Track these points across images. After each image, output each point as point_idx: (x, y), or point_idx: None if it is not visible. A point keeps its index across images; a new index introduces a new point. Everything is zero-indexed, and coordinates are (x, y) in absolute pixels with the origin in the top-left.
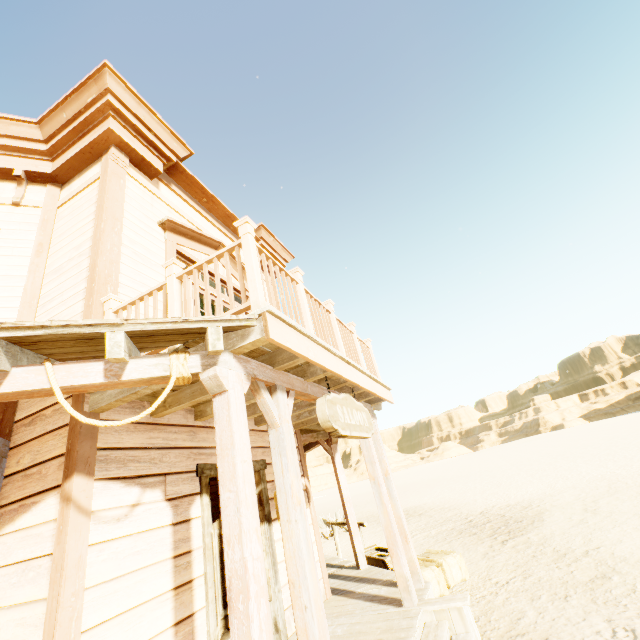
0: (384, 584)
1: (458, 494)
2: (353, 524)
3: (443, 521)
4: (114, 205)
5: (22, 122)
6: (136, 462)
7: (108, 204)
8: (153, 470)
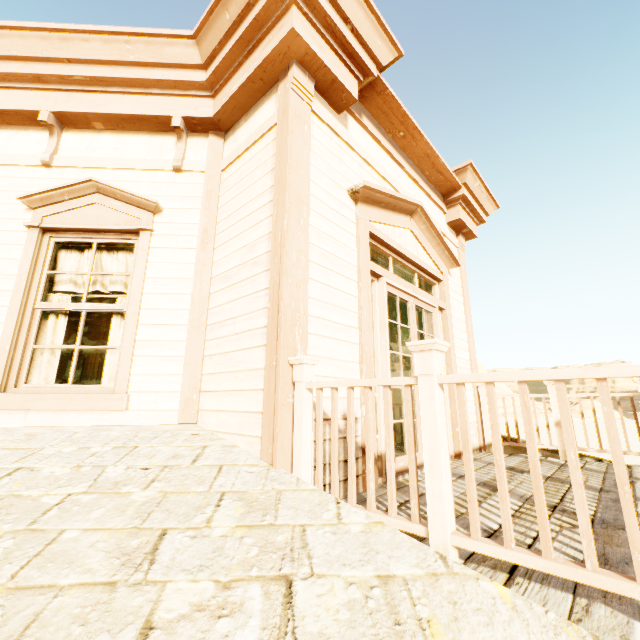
0: None
1: None
2: None
3: None
4: (298, 176)
5: (176, 38)
6: None
7: (291, 177)
8: None
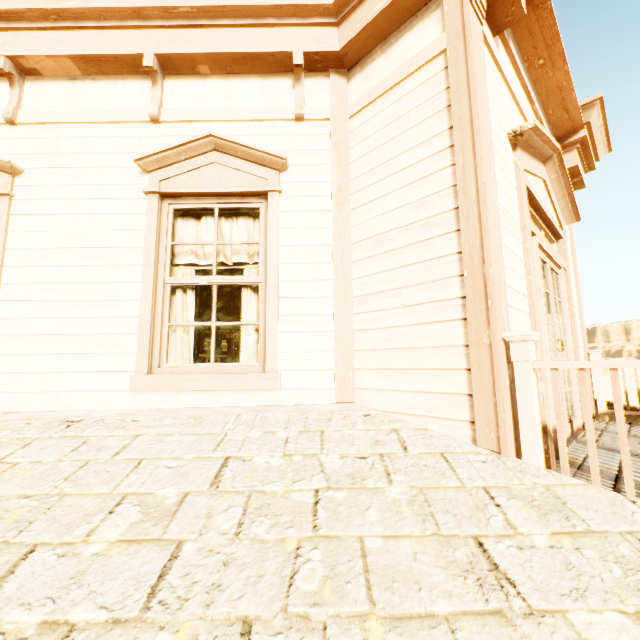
0: None
1: None
2: None
3: None
4: (483, 115)
5: None
6: None
7: (479, 116)
8: None
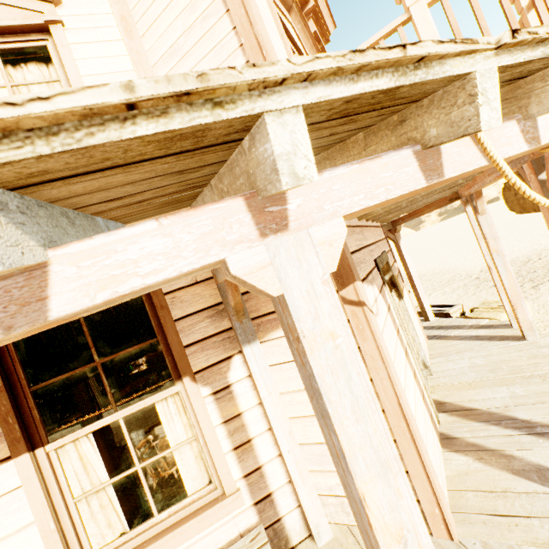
0: (474, 328)
1: (438, 262)
2: (421, 292)
3: (447, 282)
4: None
5: None
6: (361, 264)
7: None
8: (367, 269)
